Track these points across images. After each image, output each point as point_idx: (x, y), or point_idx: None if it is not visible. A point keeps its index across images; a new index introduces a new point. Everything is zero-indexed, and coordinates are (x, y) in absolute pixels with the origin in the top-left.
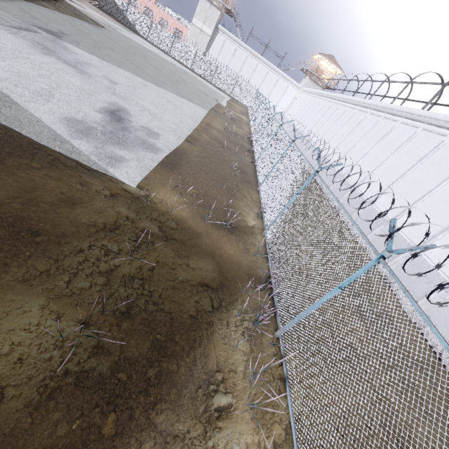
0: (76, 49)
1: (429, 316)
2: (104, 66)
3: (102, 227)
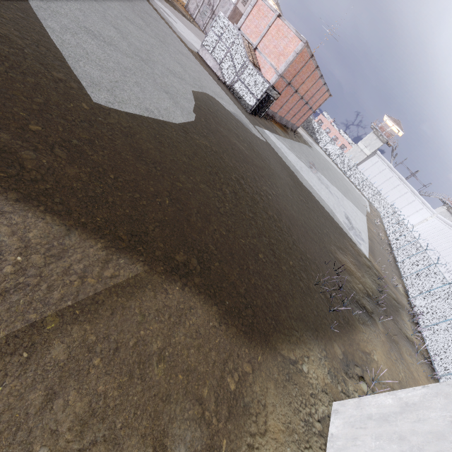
0: (321, 175)
1: None
2: (330, 186)
3: (368, 267)
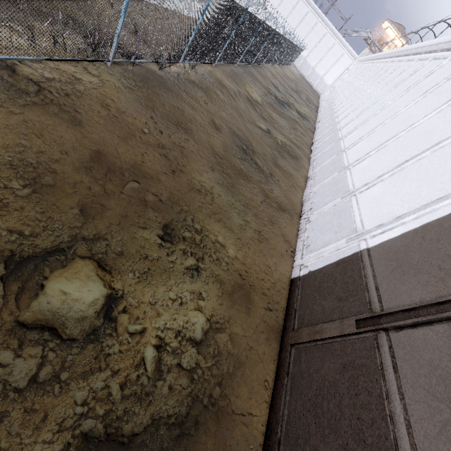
0: None
1: (316, 193)
2: None
3: None
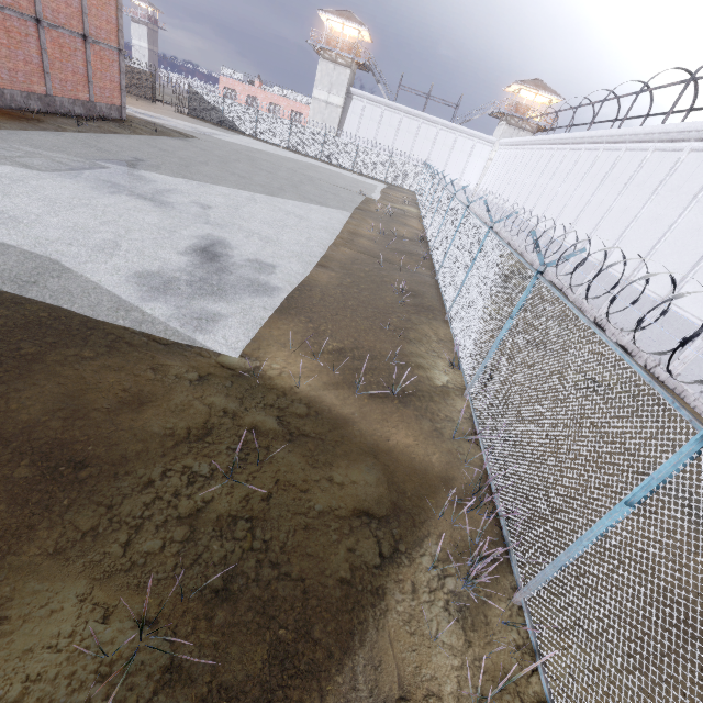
0: (155, 176)
1: None
2: (193, 189)
3: (184, 435)
